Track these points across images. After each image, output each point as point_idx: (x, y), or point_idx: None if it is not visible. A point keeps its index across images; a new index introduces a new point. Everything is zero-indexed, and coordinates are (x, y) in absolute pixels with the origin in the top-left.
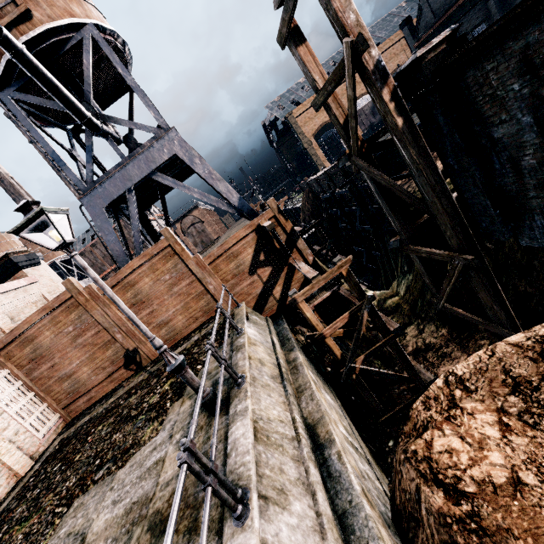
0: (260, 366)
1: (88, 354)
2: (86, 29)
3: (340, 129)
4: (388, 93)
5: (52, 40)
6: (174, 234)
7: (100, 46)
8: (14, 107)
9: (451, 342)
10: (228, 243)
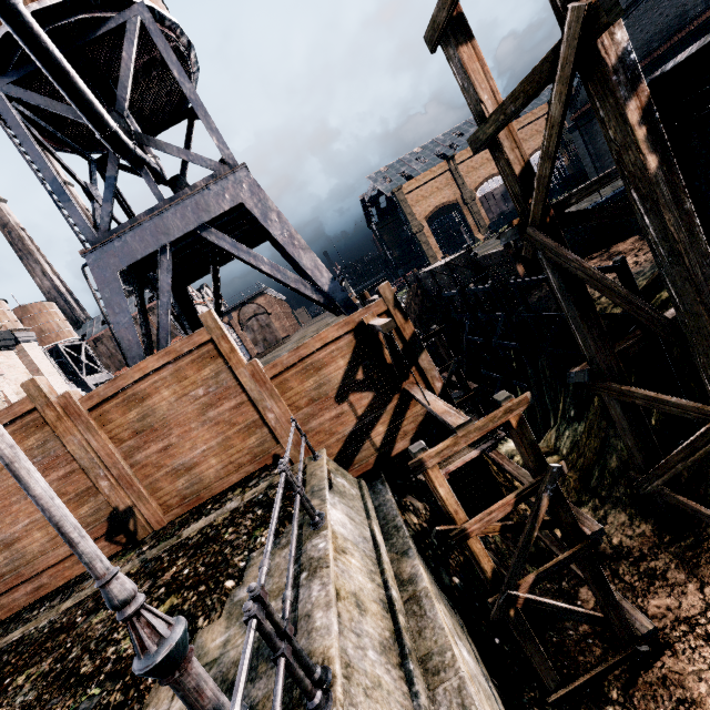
0: (358, 618)
1: None
2: (133, 9)
3: (512, 183)
4: (638, 109)
5: (78, 16)
6: (228, 325)
7: (151, 36)
8: (6, 107)
9: (662, 551)
10: (307, 347)
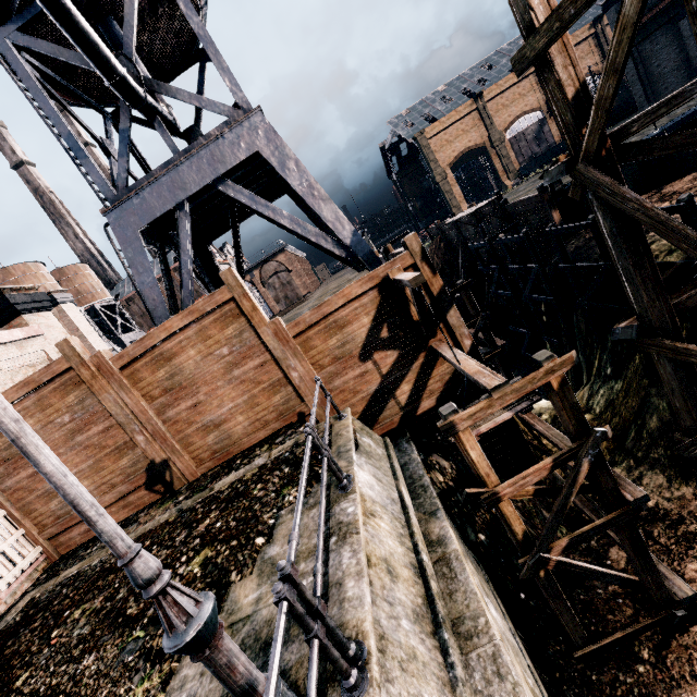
0: (389, 585)
1: (92, 460)
2: None
3: (562, 110)
4: None
5: None
6: (251, 283)
7: None
8: (14, 57)
9: None
10: (330, 304)
